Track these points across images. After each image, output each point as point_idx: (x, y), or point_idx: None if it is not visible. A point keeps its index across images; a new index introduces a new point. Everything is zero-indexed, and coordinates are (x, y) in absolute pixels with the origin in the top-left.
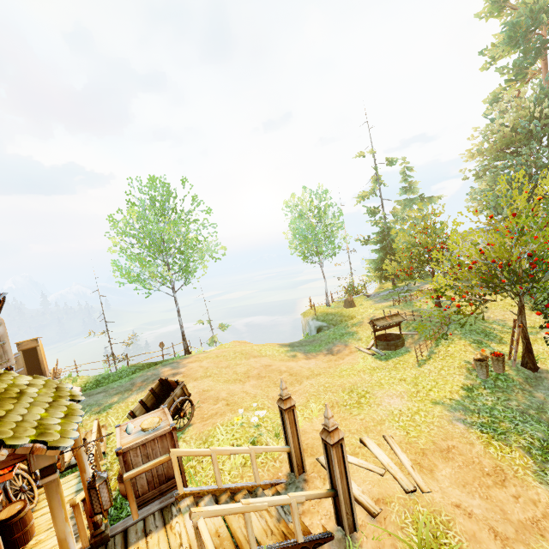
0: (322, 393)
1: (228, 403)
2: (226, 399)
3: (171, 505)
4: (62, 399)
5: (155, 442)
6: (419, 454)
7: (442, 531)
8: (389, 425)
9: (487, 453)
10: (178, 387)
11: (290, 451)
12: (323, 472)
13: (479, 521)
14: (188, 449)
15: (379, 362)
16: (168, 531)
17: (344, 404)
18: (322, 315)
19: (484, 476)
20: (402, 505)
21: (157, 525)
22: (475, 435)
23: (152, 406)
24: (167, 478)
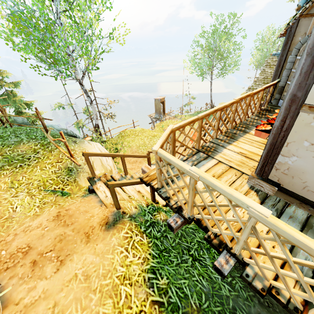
0: None
1: None
2: None
3: None
4: None
5: None
6: None
7: None
8: None
9: None
10: None
11: None
12: None
13: None
14: None
15: None
16: None
17: None
18: None
19: None
20: None
21: None
22: None
23: None
24: None
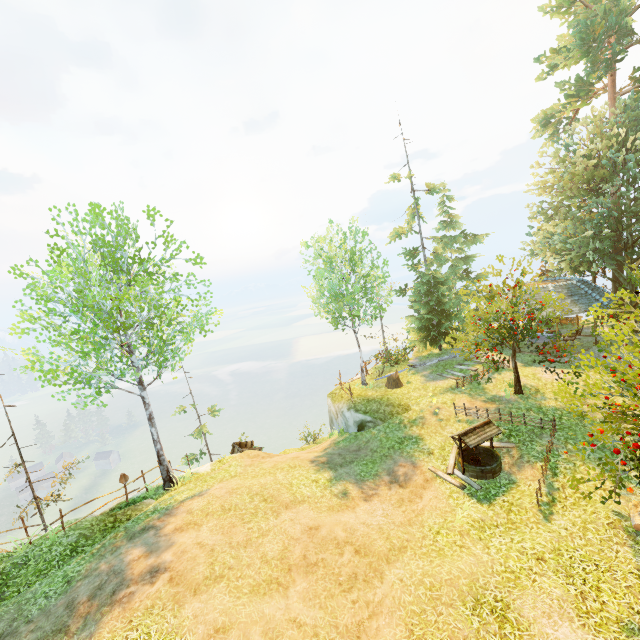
0: (429, 607)
1: None
2: None
3: None
4: None
5: None
6: None
7: None
8: None
9: None
10: None
11: None
12: None
13: None
14: None
15: (480, 507)
16: None
17: None
18: (361, 402)
19: None
20: None
21: None
22: None
23: None
24: None
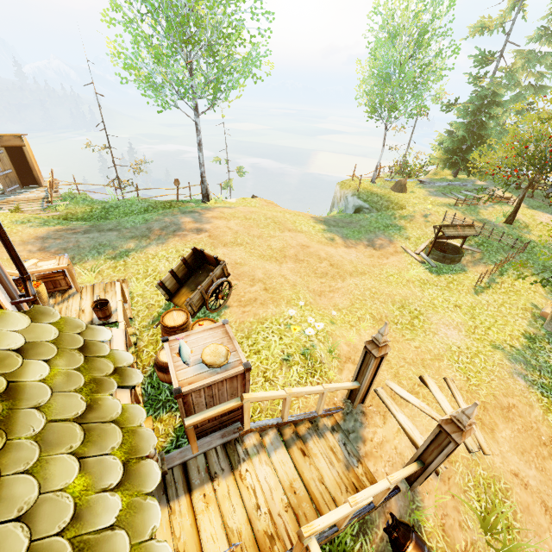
0: (369, 299)
1: (266, 288)
2: (263, 281)
3: (235, 442)
4: (103, 393)
5: (223, 383)
6: (480, 407)
7: (500, 499)
8: (448, 363)
9: (546, 420)
10: (219, 267)
11: (358, 388)
12: (382, 408)
13: (533, 493)
14: (262, 394)
15: (430, 275)
16: (238, 481)
17: (394, 321)
18: (365, 193)
19: (541, 445)
20: (466, 466)
21: (222, 467)
22: (535, 397)
23: (183, 277)
24: (230, 411)
